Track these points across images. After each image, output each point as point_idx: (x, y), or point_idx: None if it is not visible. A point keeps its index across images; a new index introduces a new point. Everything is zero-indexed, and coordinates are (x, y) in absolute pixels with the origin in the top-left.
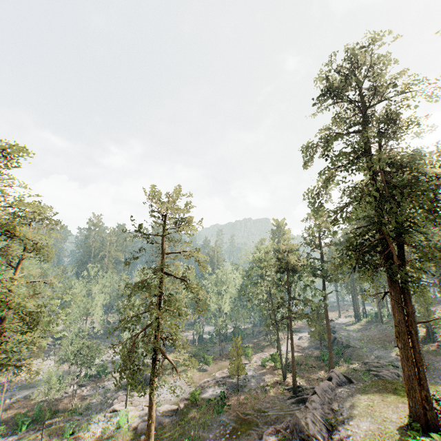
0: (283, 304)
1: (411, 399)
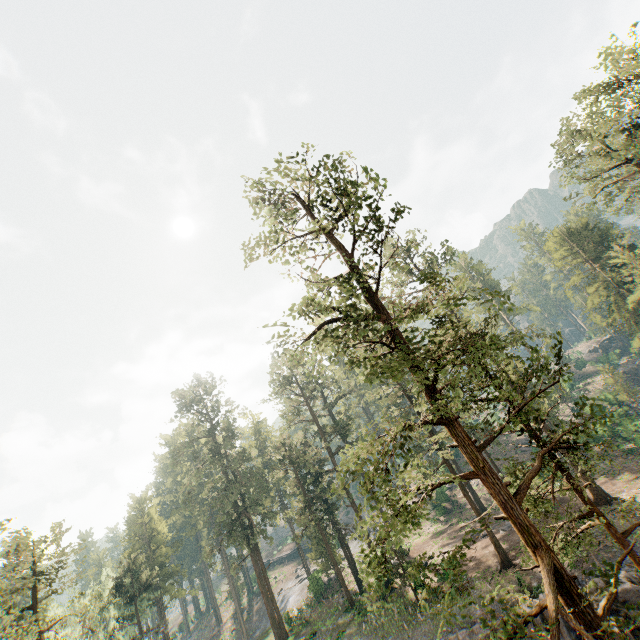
0: None
1: (275, 627)
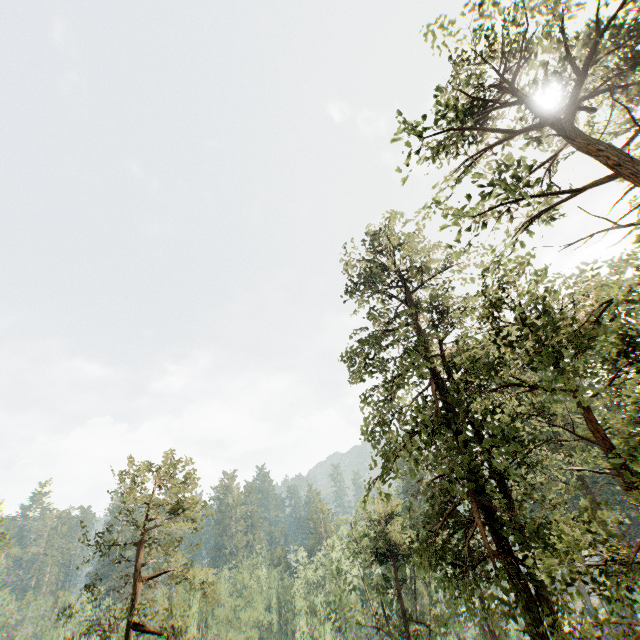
0: (401, 632)
1: None
